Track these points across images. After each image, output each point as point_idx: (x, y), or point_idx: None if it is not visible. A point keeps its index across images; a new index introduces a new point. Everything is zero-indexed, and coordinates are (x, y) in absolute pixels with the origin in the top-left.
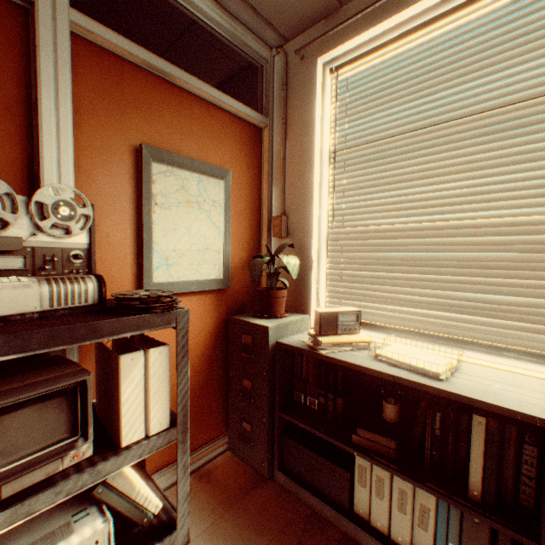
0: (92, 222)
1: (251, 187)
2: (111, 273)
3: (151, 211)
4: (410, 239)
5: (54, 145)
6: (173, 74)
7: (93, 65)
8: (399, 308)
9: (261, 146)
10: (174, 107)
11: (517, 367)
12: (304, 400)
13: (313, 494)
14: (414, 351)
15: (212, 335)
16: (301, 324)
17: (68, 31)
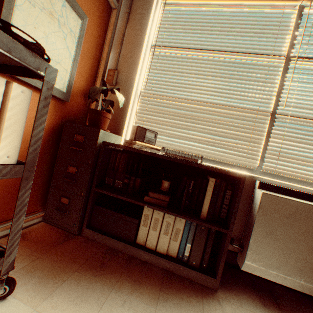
0: None
1: (97, 42)
2: None
3: None
4: (185, 104)
5: None
6: None
7: None
8: (173, 139)
9: (109, 20)
10: None
11: (220, 167)
12: (113, 183)
13: (112, 237)
14: None
15: (47, 133)
16: (117, 140)
17: None
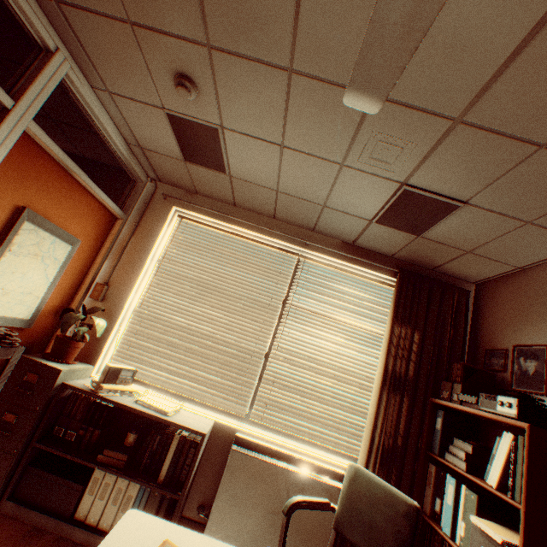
0: None
1: (90, 254)
2: None
3: (3, 255)
4: (183, 332)
5: None
6: (77, 172)
7: (22, 148)
8: (162, 373)
9: (112, 229)
10: (64, 189)
11: (206, 414)
12: (64, 434)
13: (42, 511)
14: (160, 400)
15: None
16: (86, 372)
17: (23, 131)
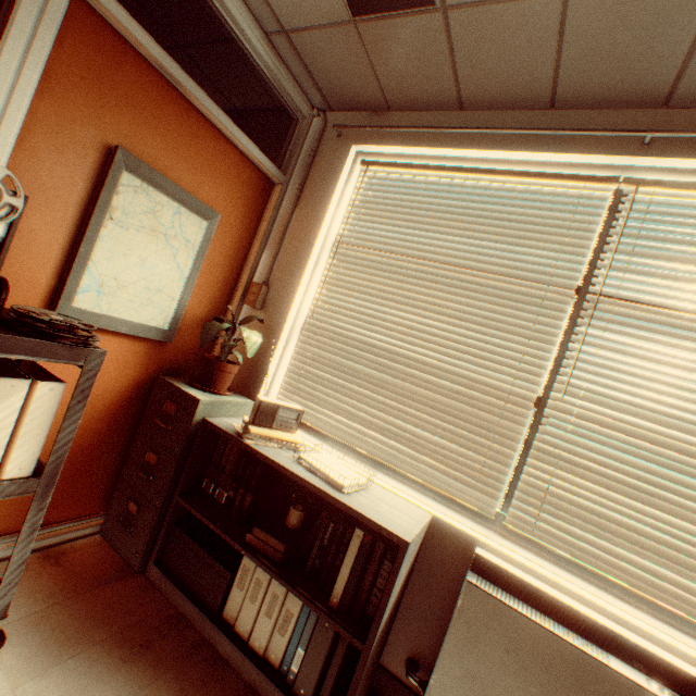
0: (18, 216)
1: (240, 241)
2: (17, 277)
3: (101, 224)
4: (375, 356)
5: (0, 106)
6: (188, 88)
7: (89, 36)
8: (345, 420)
9: (268, 202)
10: (176, 121)
11: (416, 498)
12: (213, 491)
13: (185, 593)
14: (338, 463)
15: (129, 391)
16: (242, 409)
17: None
